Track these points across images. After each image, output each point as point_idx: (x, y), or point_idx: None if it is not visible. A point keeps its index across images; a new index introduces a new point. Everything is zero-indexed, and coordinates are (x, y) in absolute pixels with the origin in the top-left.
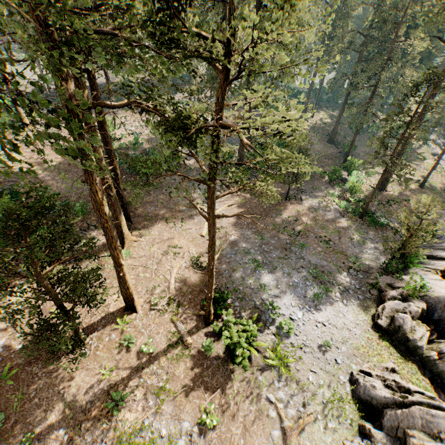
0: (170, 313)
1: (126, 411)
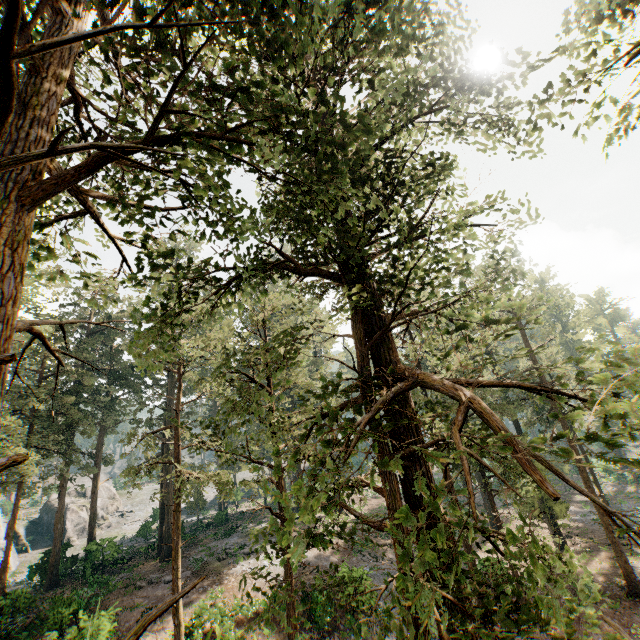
0: (590, 542)
1: (636, 566)
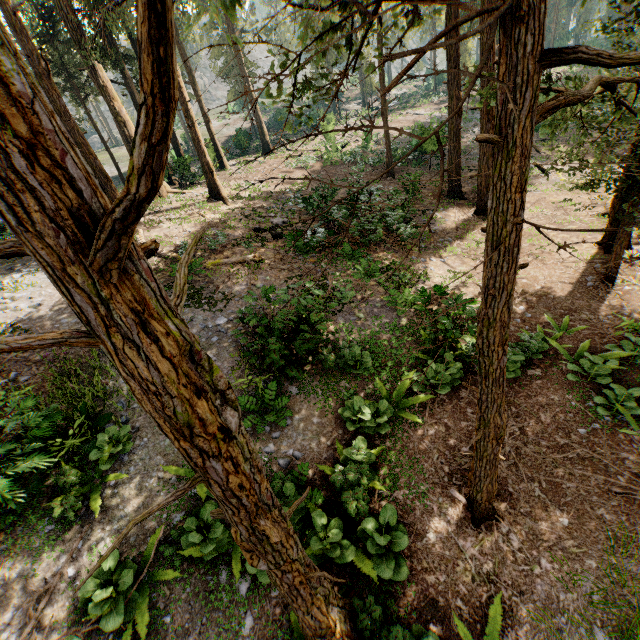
0: None
1: None
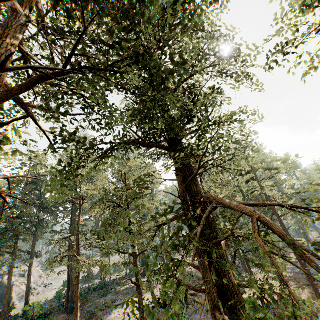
0: (298, 284)
1: None
